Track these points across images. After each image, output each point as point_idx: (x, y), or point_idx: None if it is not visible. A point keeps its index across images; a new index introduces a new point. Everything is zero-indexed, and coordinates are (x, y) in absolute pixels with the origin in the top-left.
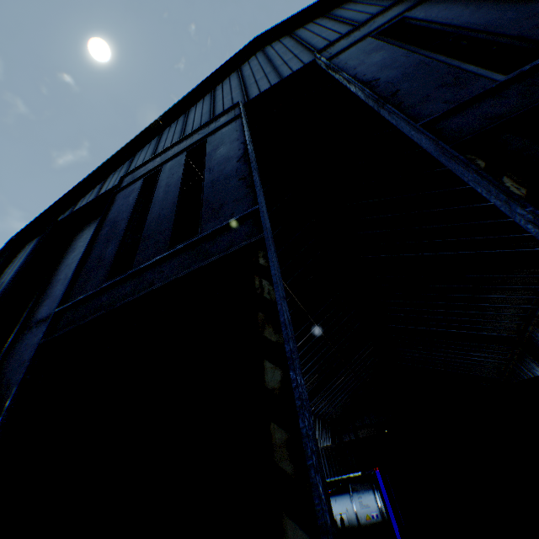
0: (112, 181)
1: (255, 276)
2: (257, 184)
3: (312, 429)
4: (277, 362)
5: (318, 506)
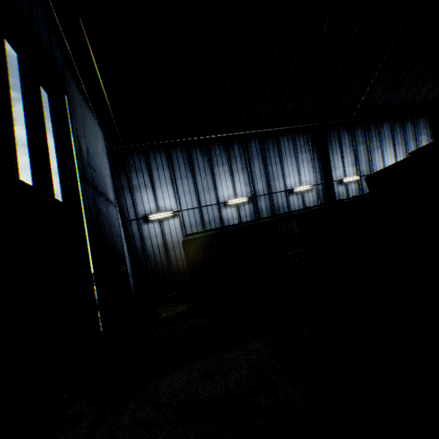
0: None
1: None
2: None
3: None
4: None
5: None
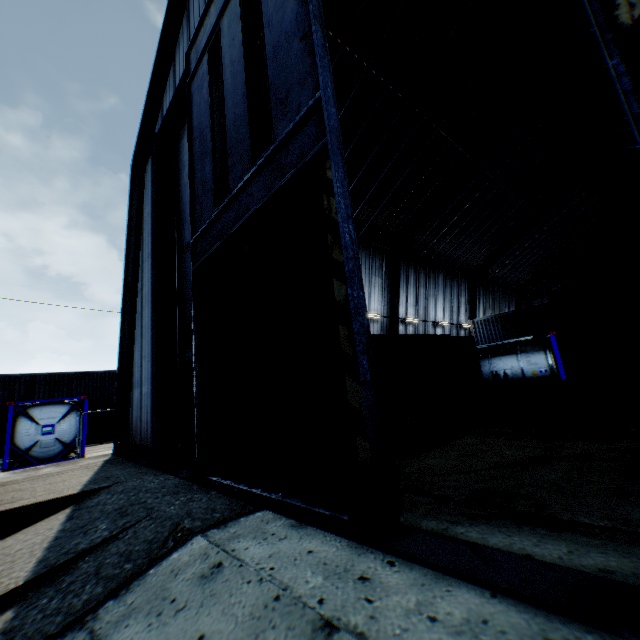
0: (180, 61)
1: (323, 195)
2: (317, 50)
3: (364, 328)
4: (343, 280)
5: (361, 372)
